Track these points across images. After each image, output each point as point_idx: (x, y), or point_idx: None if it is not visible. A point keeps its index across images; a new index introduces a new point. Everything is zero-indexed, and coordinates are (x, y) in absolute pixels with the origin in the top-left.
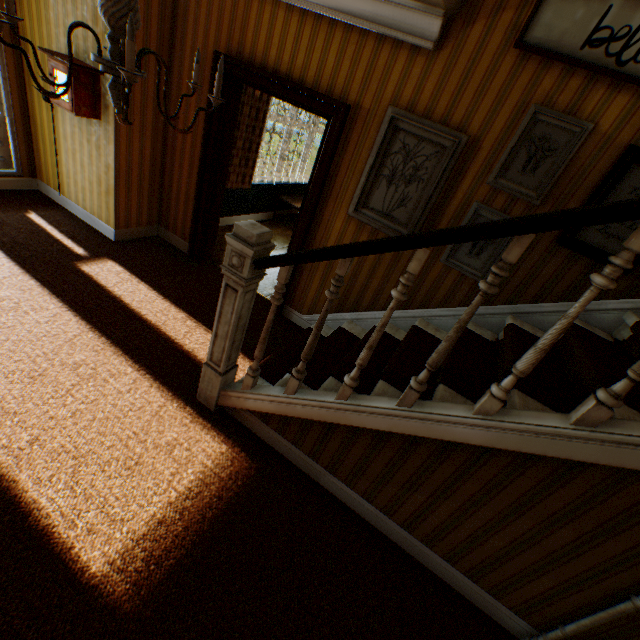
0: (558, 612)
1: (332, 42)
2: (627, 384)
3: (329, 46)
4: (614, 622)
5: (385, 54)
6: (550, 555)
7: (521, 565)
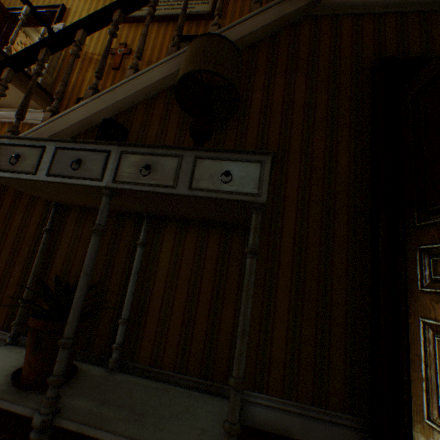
0: (31, 296)
1: (4, 129)
2: (16, 121)
3: (3, 131)
4: (59, 271)
5: (27, 128)
6: (15, 244)
7: (3, 269)
